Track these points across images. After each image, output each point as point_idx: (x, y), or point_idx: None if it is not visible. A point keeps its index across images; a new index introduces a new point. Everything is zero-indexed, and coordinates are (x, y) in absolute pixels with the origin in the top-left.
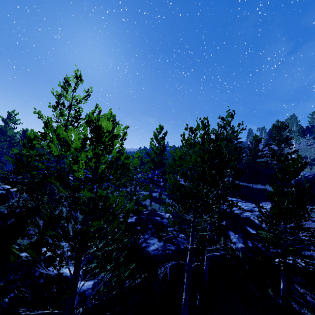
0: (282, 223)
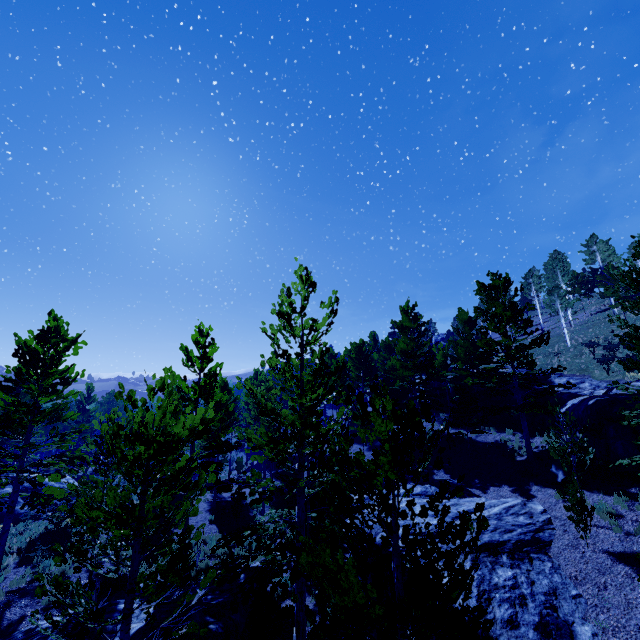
0: (521, 580)
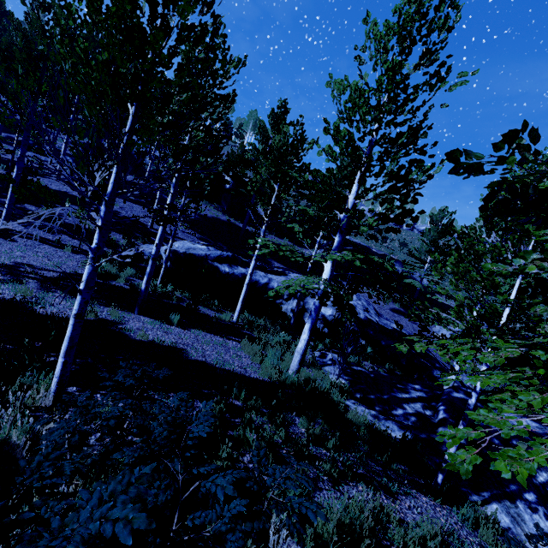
0: None
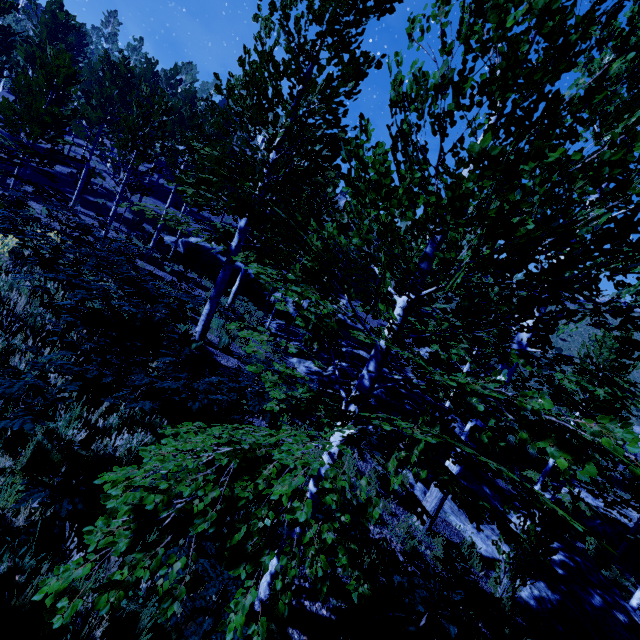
0: None
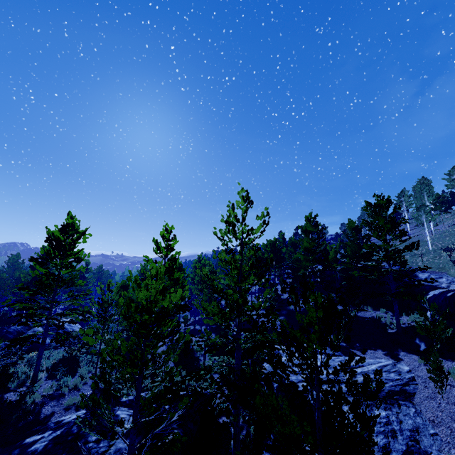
0: (392, 419)
